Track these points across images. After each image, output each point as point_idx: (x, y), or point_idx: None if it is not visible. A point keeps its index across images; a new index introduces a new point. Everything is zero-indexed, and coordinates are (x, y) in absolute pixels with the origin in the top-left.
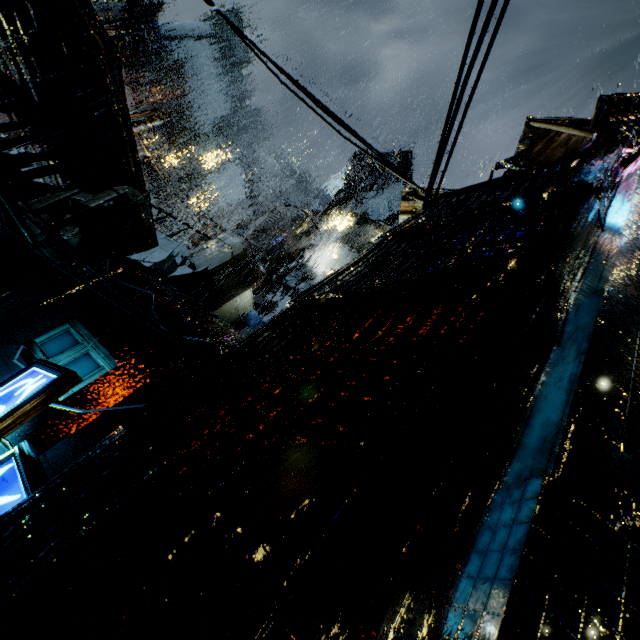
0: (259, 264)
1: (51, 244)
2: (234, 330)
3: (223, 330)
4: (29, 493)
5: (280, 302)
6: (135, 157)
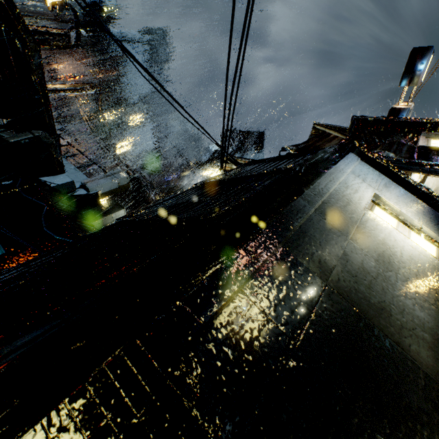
0: (151, 193)
1: None
2: None
3: None
4: None
5: None
6: (49, 113)
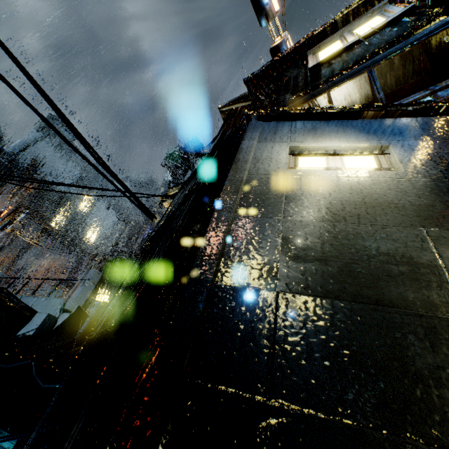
0: None
1: None
2: None
3: None
4: None
5: None
6: None
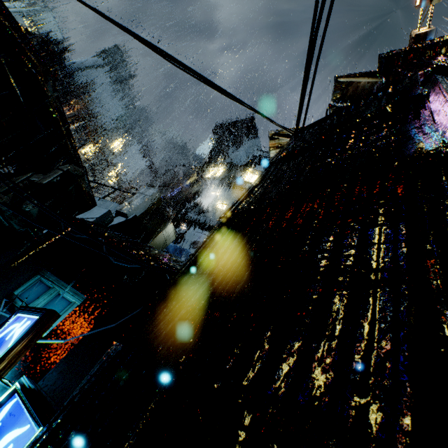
0: (167, 209)
1: (17, 216)
2: (168, 254)
3: (161, 255)
4: (37, 421)
5: (187, 232)
6: (72, 142)
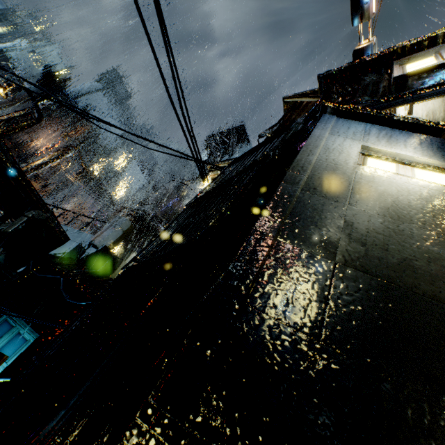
0: (159, 225)
1: None
2: None
3: None
4: None
5: None
6: (34, 191)
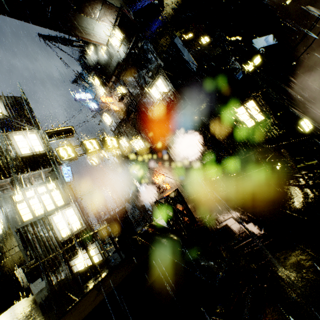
0: None
1: None
2: None
3: None
4: None
5: None
6: None
